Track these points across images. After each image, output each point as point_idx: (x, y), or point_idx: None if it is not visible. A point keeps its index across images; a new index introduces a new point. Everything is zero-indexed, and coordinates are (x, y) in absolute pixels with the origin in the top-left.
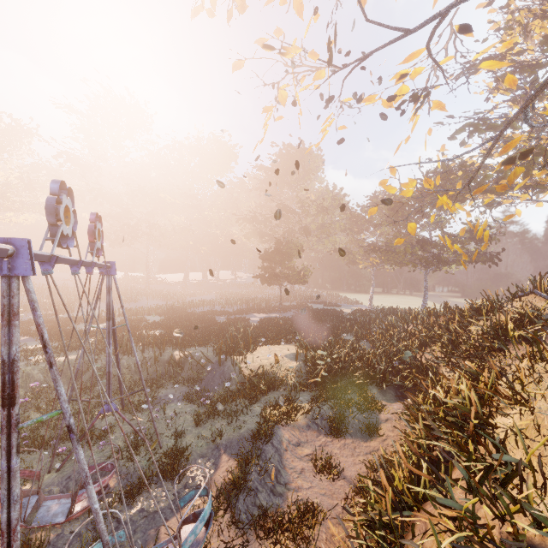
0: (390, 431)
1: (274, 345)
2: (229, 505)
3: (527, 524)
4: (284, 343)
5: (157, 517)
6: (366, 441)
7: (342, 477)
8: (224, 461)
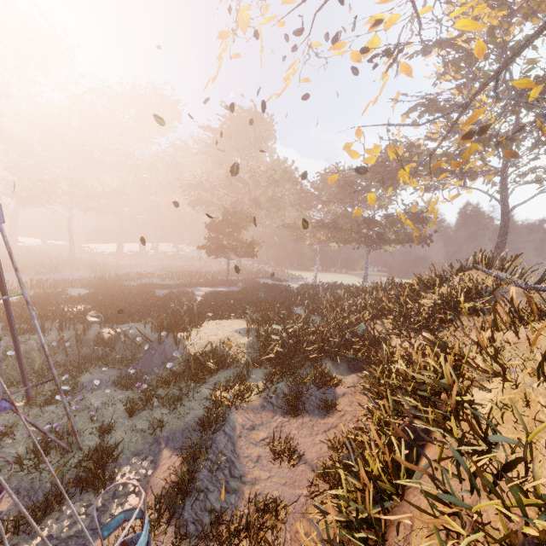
0: (348, 405)
1: (222, 320)
2: (172, 517)
3: (532, 514)
4: (233, 318)
5: (71, 545)
6: (324, 418)
7: (302, 461)
8: (166, 458)
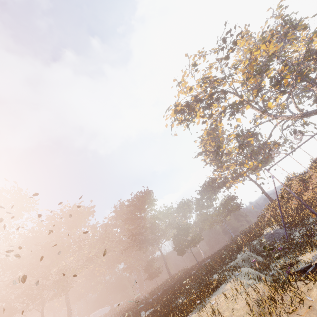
0: None
1: None
2: None
3: None
4: None
5: None
6: None
7: None
8: None
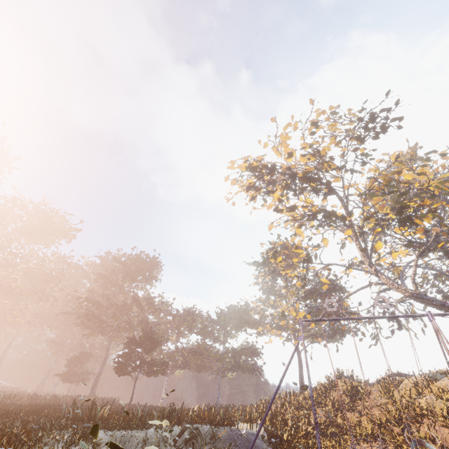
0: None
1: None
2: None
3: None
4: None
5: None
6: None
7: None
8: None
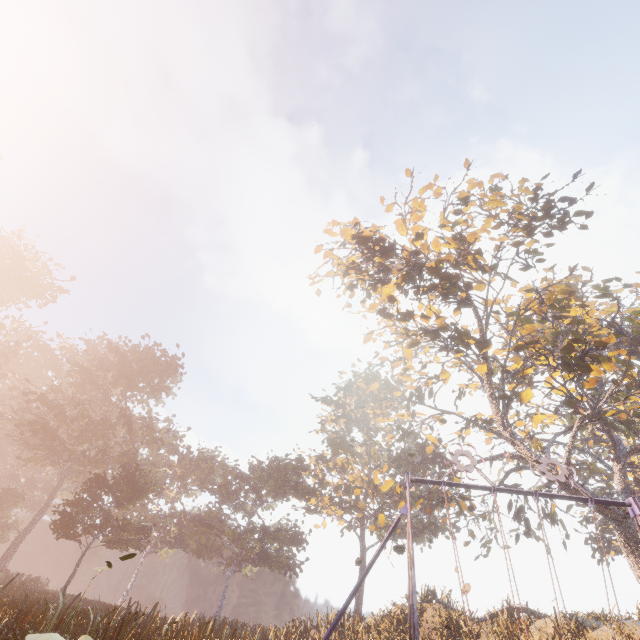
0: None
1: None
2: None
3: None
4: None
5: None
6: None
7: None
8: None
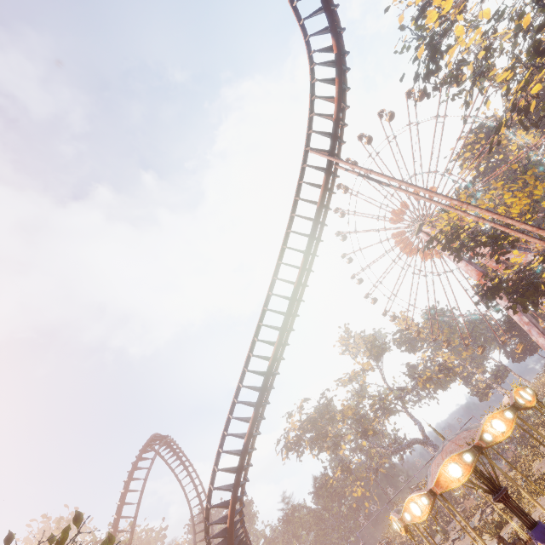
0: None
1: None
2: None
3: None
4: None
5: None
6: None
7: None
8: None
